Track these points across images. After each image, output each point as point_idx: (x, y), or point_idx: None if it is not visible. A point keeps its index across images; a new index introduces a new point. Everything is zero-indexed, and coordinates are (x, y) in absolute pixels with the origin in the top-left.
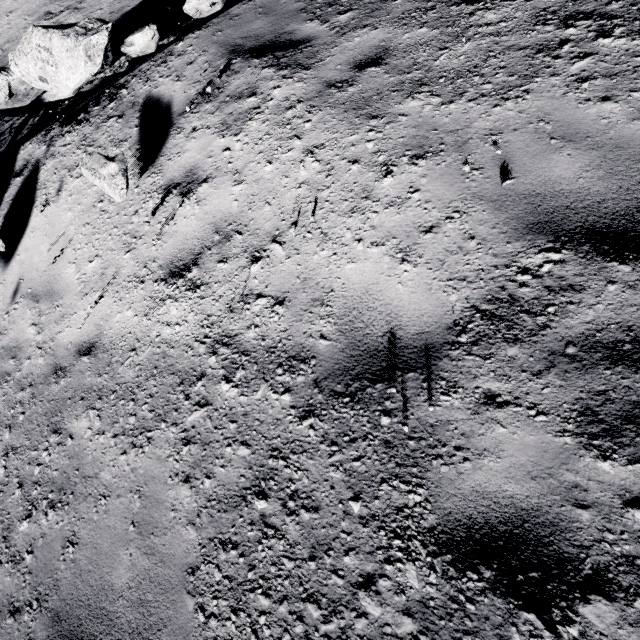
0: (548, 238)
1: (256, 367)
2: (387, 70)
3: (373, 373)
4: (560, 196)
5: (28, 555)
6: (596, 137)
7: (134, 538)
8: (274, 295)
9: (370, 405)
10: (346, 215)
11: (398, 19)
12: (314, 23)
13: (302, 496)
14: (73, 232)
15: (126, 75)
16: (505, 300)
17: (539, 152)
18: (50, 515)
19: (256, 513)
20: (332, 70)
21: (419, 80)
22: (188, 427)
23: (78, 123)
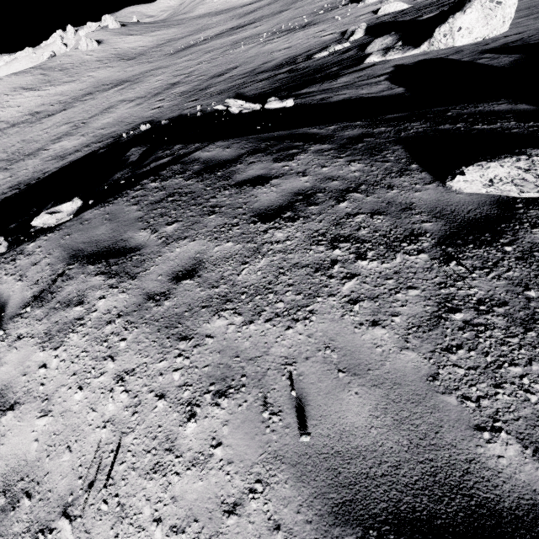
0: (356, 532)
1: None
2: (199, 283)
3: None
4: (358, 456)
5: None
6: (376, 370)
7: None
8: None
9: None
10: (147, 475)
11: (211, 233)
12: (146, 232)
13: None
14: None
15: None
16: None
17: (330, 389)
18: None
19: None
20: (153, 281)
21: (225, 295)
22: None
23: None
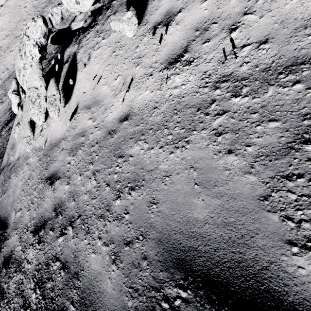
0: None
1: (258, 82)
2: None
3: None
4: None
5: (126, 215)
6: None
7: (201, 191)
8: (257, 41)
9: None
10: None
11: None
12: None
13: None
14: (101, 72)
15: None
16: None
17: None
18: (132, 193)
19: (310, 153)
20: None
21: None
22: (216, 127)
23: (92, 27)
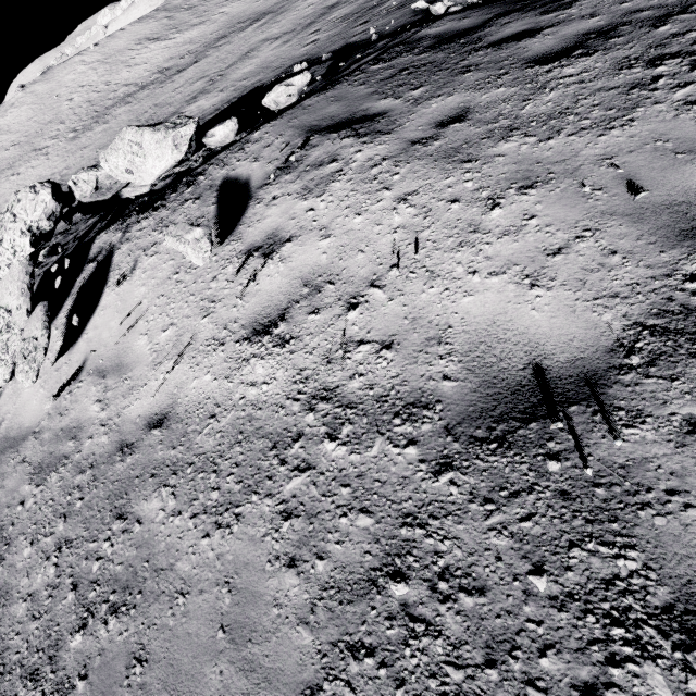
0: None
1: (366, 420)
2: (472, 124)
3: (522, 411)
4: None
5: (80, 681)
6: None
7: (225, 648)
8: (379, 339)
9: (527, 449)
10: (453, 250)
11: (473, 85)
12: (388, 100)
13: (457, 574)
14: (146, 305)
15: (203, 165)
16: (677, 311)
17: (667, 166)
18: (111, 623)
19: (394, 602)
20: (413, 131)
21: (508, 127)
22: (287, 497)
23: (155, 209)
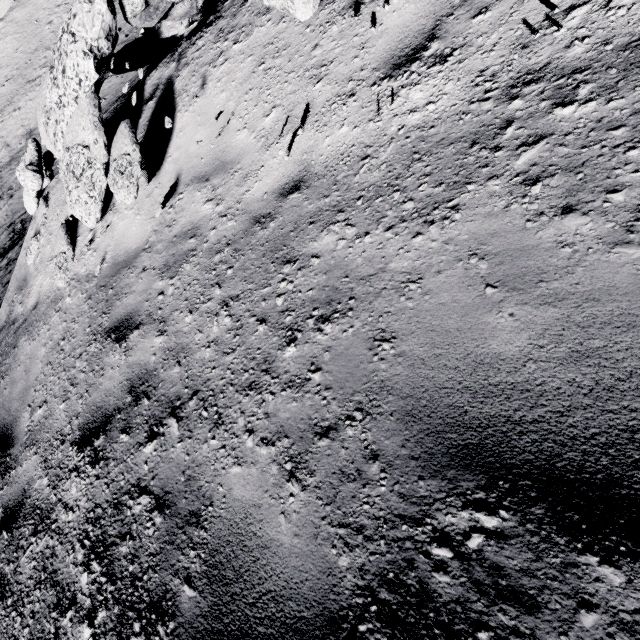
0: None
1: (615, 70)
2: None
3: None
4: None
5: (313, 374)
6: None
7: (504, 298)
8: None
9: None
10: None
11: None
12: None
13: None
14: (233, 105)
15: None
16: None
17: None
18: (327, 329)
19: None
20: None
21: None
22: (523, 169)
23: (208, 25)
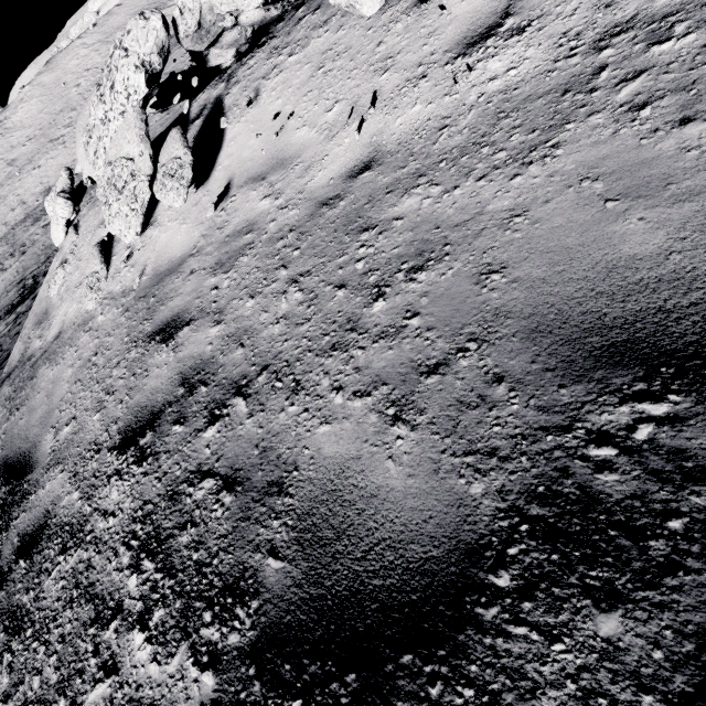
0: None
1: None
2: None
3: None
4: None
5: (410, 320)
6: None
7: (629, 206)
8: None
9: None
10: None
11: None
12: None
13: None
14: (291, 108)
15: None
16: None
17: None
18: (421, 277)
19: None
20: None
21: None
22: (626, 100)
23: (260, 46)
